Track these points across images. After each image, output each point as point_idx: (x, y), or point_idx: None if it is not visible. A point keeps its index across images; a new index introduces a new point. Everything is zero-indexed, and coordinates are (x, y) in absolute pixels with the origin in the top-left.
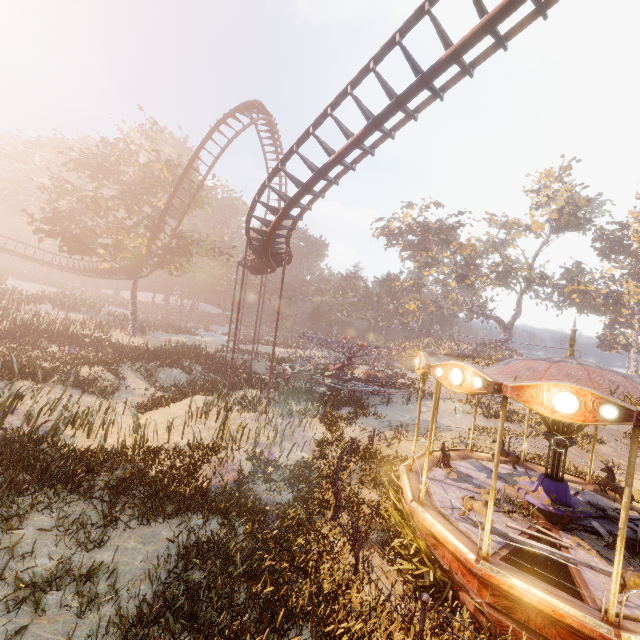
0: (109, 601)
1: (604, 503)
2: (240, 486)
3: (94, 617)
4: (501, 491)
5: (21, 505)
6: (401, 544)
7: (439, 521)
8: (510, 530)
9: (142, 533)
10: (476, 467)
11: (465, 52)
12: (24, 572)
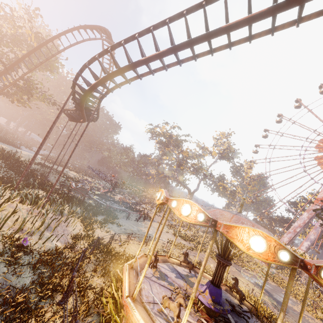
0: None
1: (231, 299)
2: None
3: None
4: (183, 288)
5: None
6: None
7: (143, 317)
8: None
9: None
10: (170, 269)
11: (235, 29)
12: None
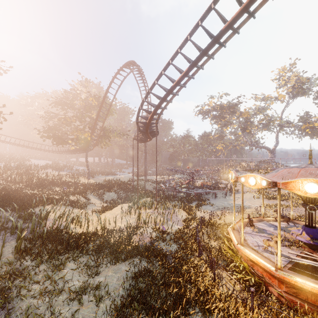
0: (107, 298)
1: None
2: (152, 244)
3: (103, 305)
4: (282, 236)
5: (61, 259)
6: (235, 266)
7: (253, 253)
8: (290, 254)
9: (113, 268)
10: (267, 225)
11: (234, 23)
12: (70, 288)
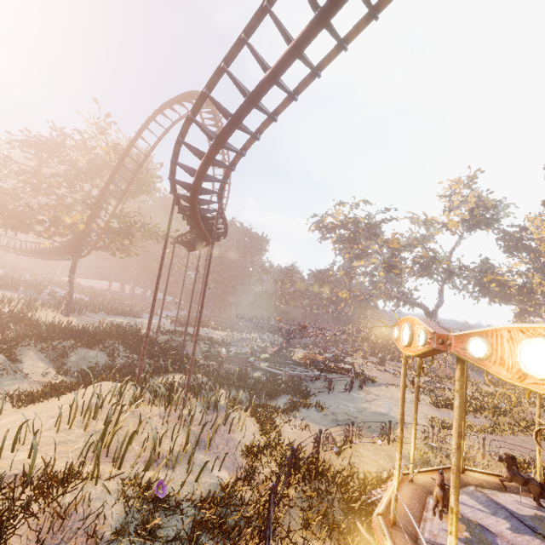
0: None
1: None
2: None
3: None
4: None
5: None
6: None
7: None
8: None
9: None
10: (484, 504)
11: None
12: None
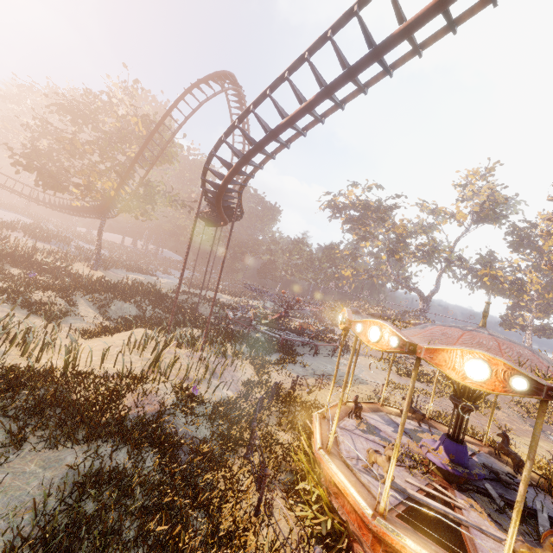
0: None
1: (497, 466)
2: (159, 418)
3: None
4: (405, 446)
5: None
6: (305, 489)
7: (343, 471)
8: (409, 486)
9: (46, 457)
10: (385, 420)
11: (417, 28)
12: None
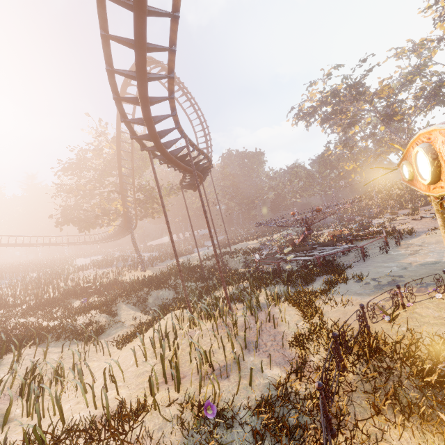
0: None
1: None
2: None
3: None
4: None
5: None
6: None
7: None
8: None
9: None
10: None
11: None
12: None
